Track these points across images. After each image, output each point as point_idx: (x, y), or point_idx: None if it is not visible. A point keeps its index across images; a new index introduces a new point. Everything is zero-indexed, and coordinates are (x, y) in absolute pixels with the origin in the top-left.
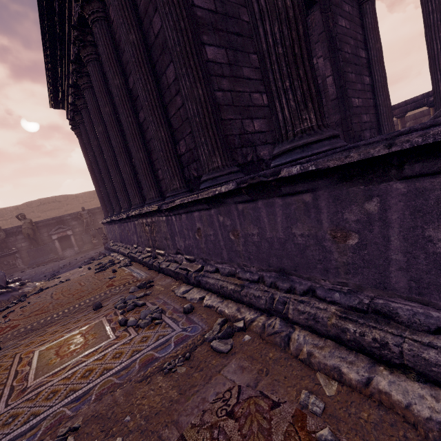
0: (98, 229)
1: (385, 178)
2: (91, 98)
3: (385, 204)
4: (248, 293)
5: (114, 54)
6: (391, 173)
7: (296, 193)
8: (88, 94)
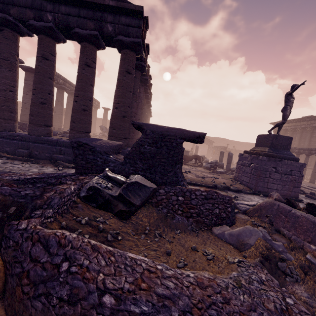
0: None
1: None
2: (299, 136)
3: None
4: None
5: None
6: None
7: None
8: (299, 134)
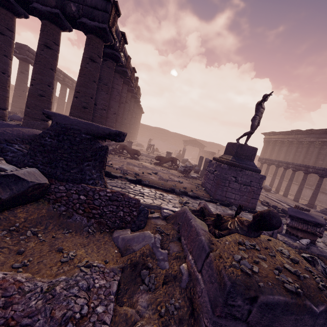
0: None
1: None
2: (286, 149)
3: None
4: None
5: (305, 153)
6: None
7: (326, 195)
8: (286, 147)
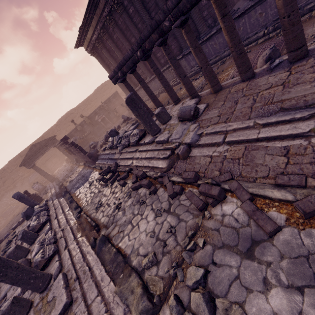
0: (121, 104)
1: (244, 15)
2: (118, 30)
3: (245, 19)
4: (223, 55)
5: (142, 6)
6: (244, 14)
7: None
8: (116, 29)
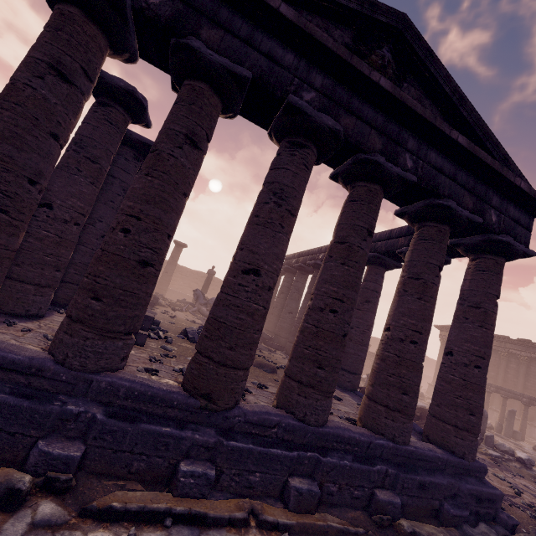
0: None
1: None
2: None
3: None
4: None
5: (525, 374)
6: None
7: None
8: None
